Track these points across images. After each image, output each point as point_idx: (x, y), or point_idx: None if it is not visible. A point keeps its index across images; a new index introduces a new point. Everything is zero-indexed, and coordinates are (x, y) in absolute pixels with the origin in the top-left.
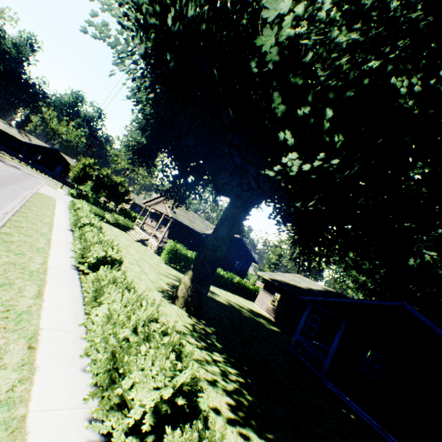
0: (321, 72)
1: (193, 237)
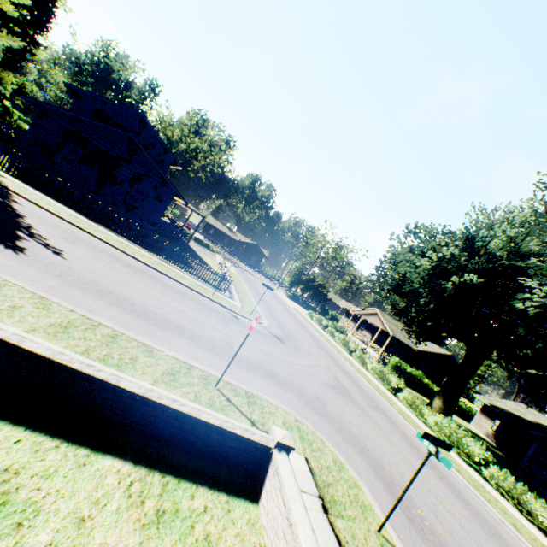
0: None
1: (403, 349)
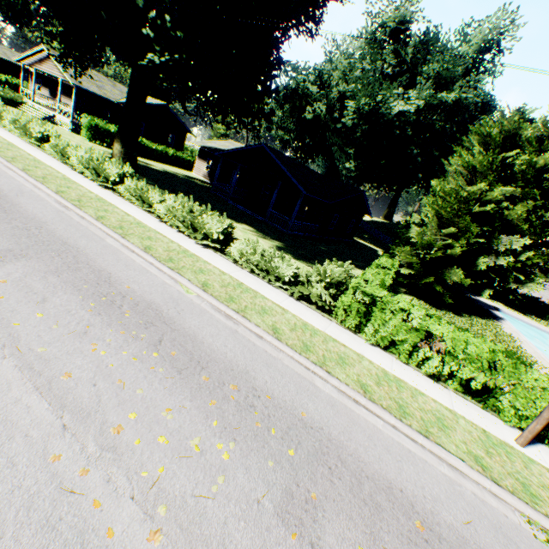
0: None
1: (110, 109)
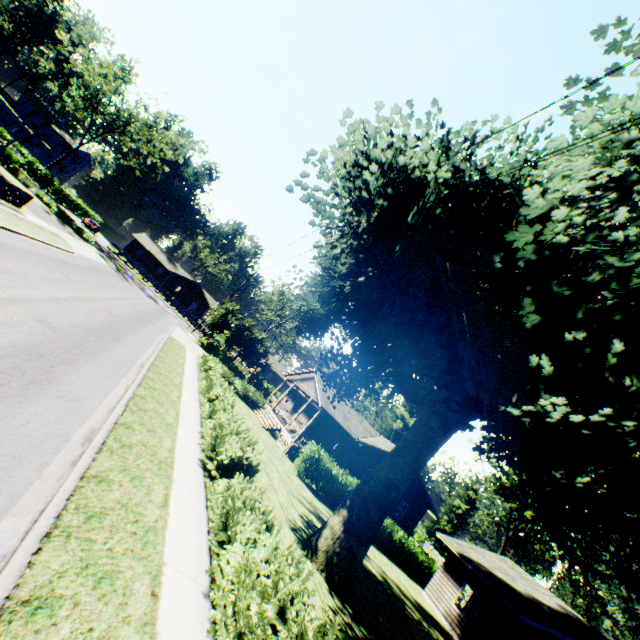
0: (608, 295)
1: (343, 441)
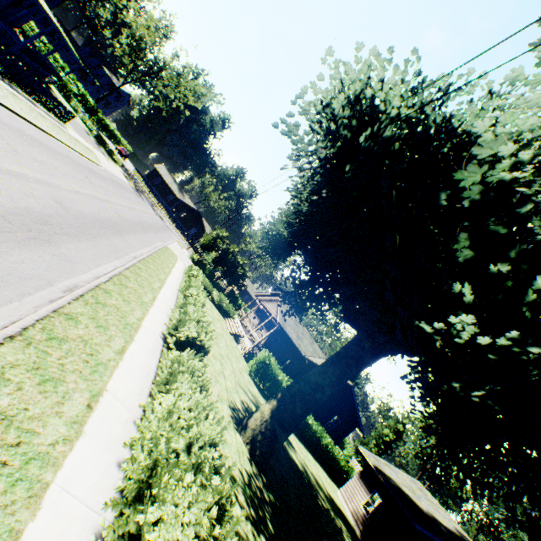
0: (539, 230)
1: (293, 357)
